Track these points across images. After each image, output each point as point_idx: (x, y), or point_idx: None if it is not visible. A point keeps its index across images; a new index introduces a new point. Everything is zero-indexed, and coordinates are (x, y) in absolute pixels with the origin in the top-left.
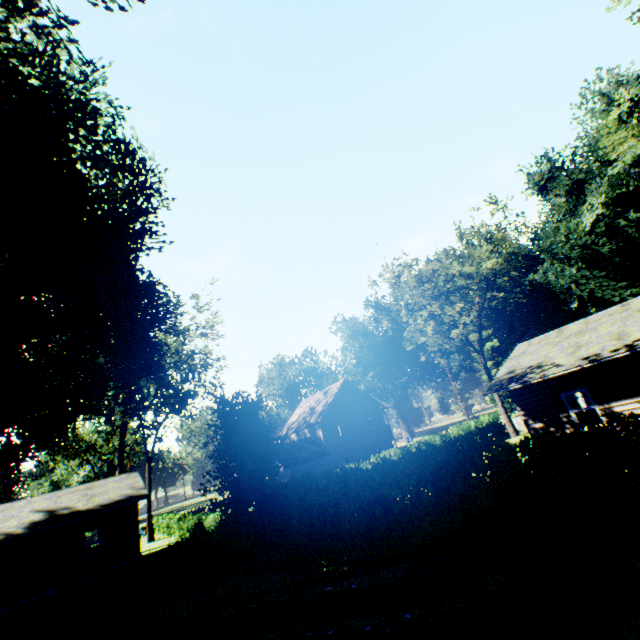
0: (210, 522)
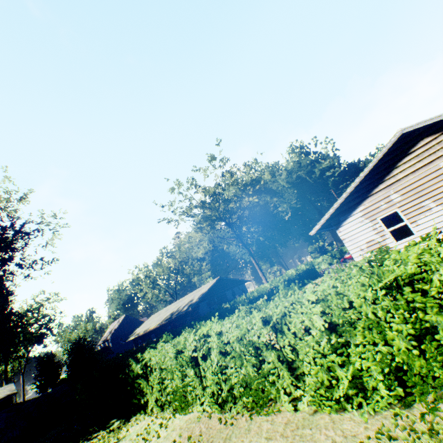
0: None
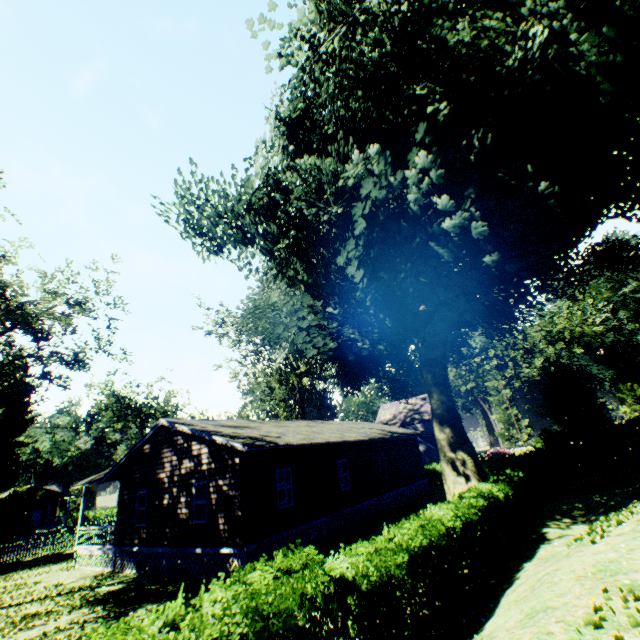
0: None
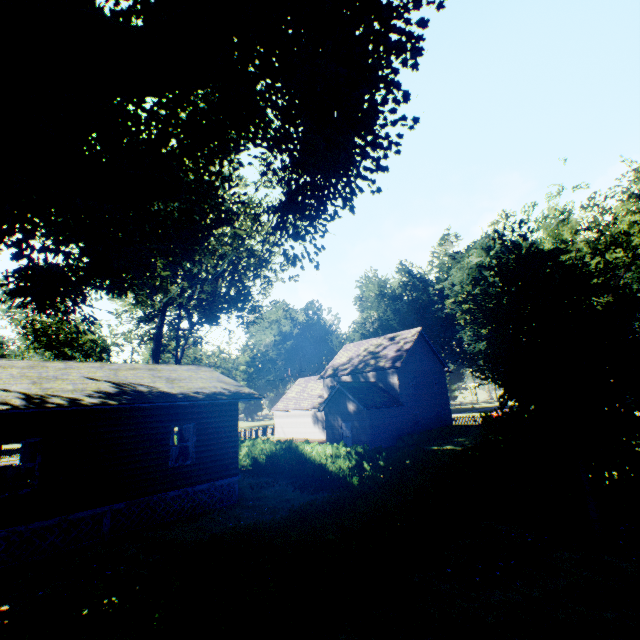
0: (321, 451)
